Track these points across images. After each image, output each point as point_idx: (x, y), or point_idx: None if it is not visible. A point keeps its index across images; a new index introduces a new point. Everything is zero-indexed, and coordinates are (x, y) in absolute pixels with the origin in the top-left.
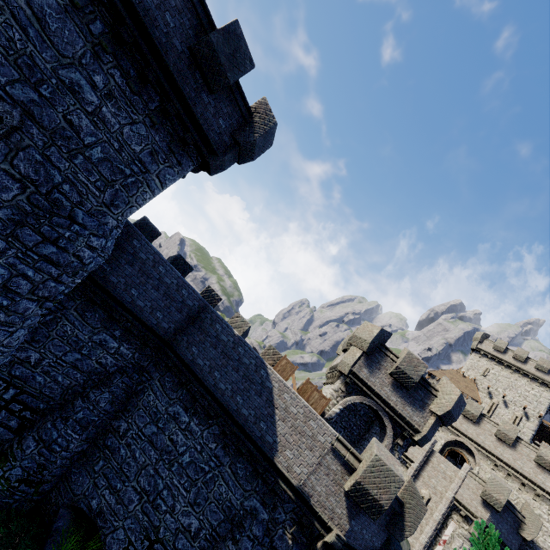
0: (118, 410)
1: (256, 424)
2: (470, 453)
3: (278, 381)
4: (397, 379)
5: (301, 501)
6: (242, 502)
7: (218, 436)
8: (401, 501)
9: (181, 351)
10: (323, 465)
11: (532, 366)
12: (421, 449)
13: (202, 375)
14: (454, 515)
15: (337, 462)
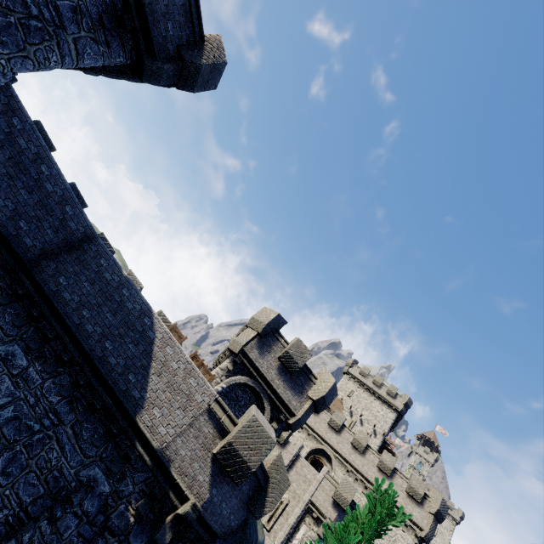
0: None
1: (123, 376)
2: (329, 460)
3: (164, 332)
4: (284, 363)
5: (158, 467)
6: (78, 471)
7: (66, 388)
8: (268, 475)
9: (43, 279)
10: (194, 427)
11: (384, 391)
12: (289, 453)
13: (65, 311)
14: (307, 518)
15: (210, 425)
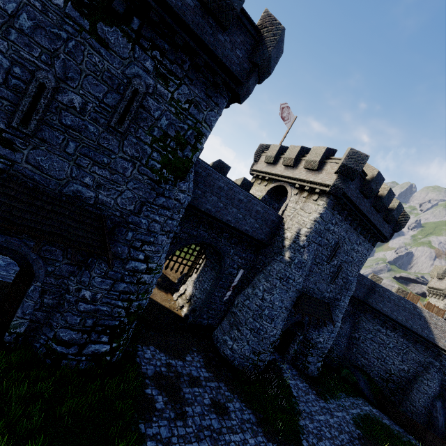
0: (352, 330)
1: (421, 331)
2: None
3: (426, 312)
4: None
5: None
6: (424, 359)
7: (403, 336)
8: None
9: (371, 304)
10: None
11: None
12: None
13: (386, 313)
14: None
15: None
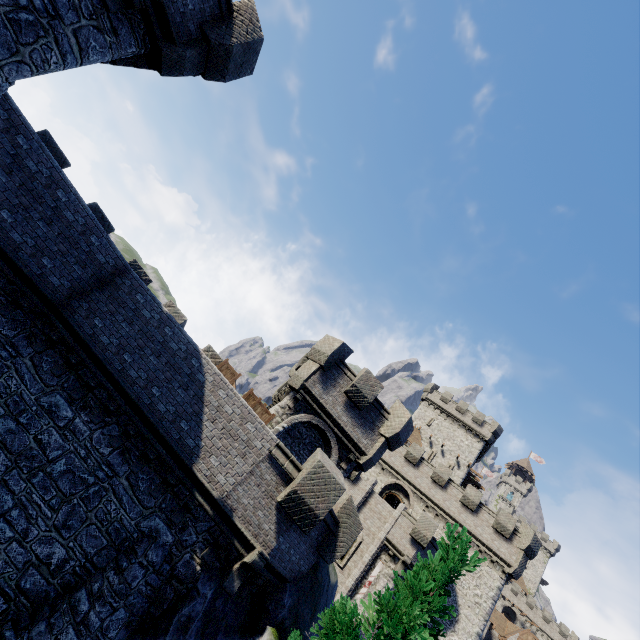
0: None
1: (175, 424)
2: (406, 496)
3: (214, 374)
4: (351, 398)
5: (221, 517)
6: (139, 522)
7: (116, 438)
8: (337, 519)
9: (76, 322)
10: (256, 474)
11: (470, 418)
12: (361, 490)
13: (104, 357)
14: (383, 555)
15: (273, 472)
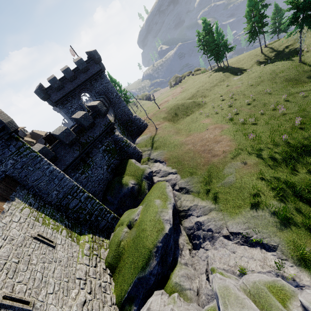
0: None
1: None
2: None
3: None
4: None
5: None
6: None
7: None
8: None
9: None
10: None
11: None
12: None
13: None
14: None
15: None
